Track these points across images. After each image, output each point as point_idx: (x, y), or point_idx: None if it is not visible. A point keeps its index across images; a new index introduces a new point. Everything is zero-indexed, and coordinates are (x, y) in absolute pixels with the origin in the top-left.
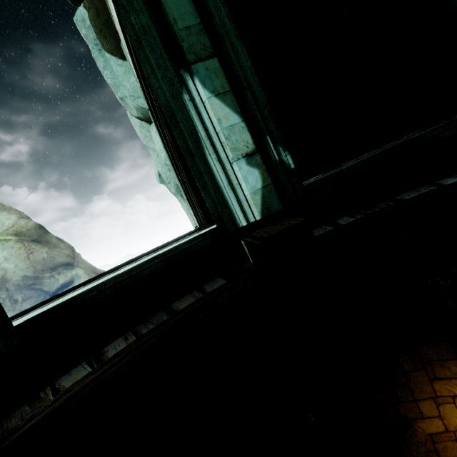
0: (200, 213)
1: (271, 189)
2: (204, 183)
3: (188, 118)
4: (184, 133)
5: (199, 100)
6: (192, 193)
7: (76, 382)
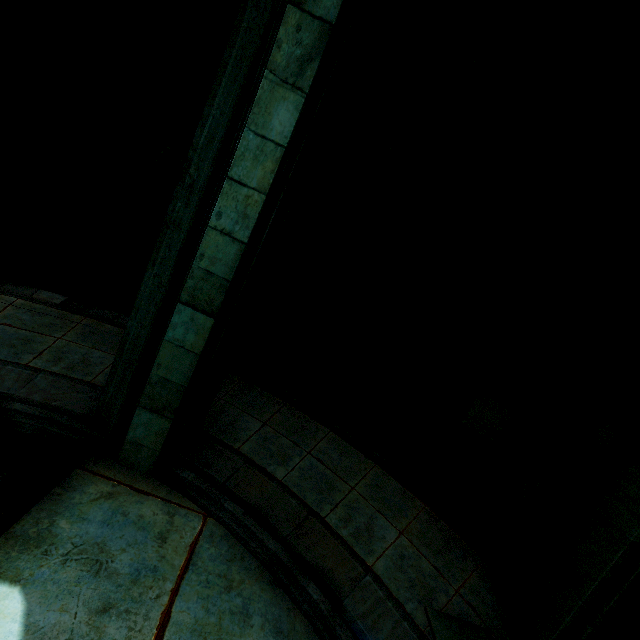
0: None
1: None
2: None
3: None
4: None
5: None
6: None
7: None
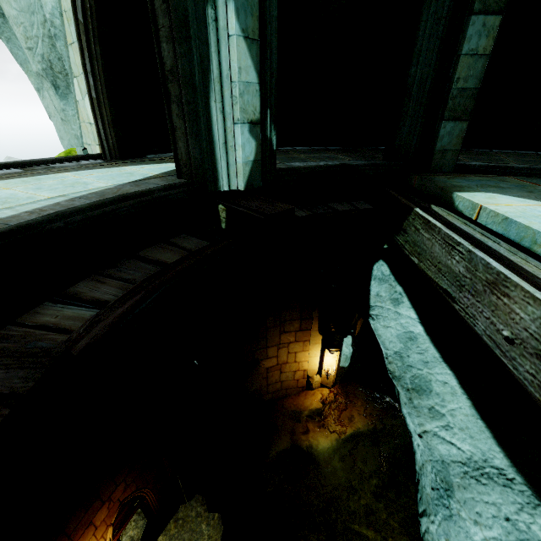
0: (111, 136)
1: (259, 165)
2: (198, 130)
3: (203, 40)
4: (194, 56)
5: (224, 27)
6: (106, 103)
7: (97, 314)
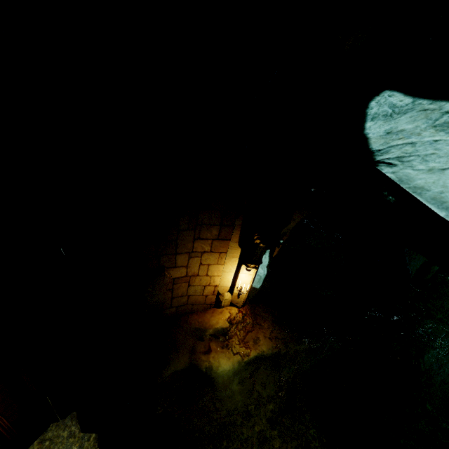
0: None
1: None
2: None
3: None
4: None
5: None
6: None
7: None
